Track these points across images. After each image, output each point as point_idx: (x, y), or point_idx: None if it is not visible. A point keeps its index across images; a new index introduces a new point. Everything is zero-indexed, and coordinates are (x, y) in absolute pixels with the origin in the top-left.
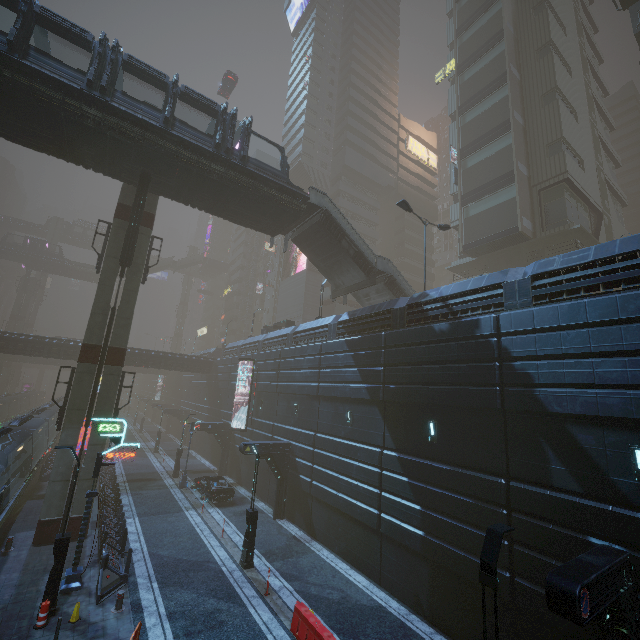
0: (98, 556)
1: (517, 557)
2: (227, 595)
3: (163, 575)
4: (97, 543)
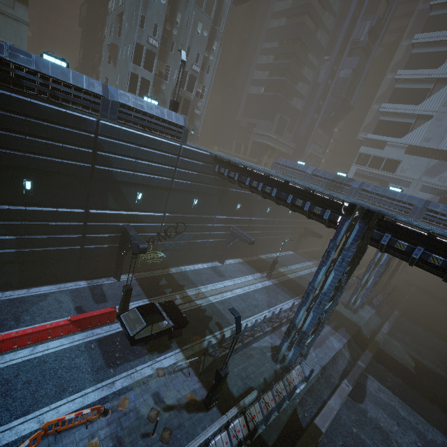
0: None
1: (87, 239)
2: None
3: None
4: None
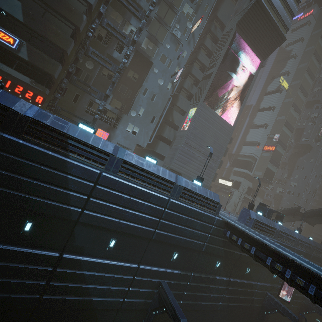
0: None
1: None
2: None
3: None
4: None
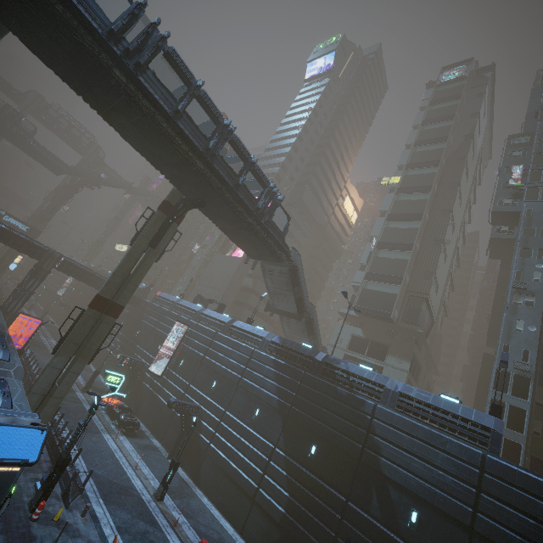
0: (52, 463)
1: None
2: (150, 520)
3: (104, 493)
4: (46, 449)
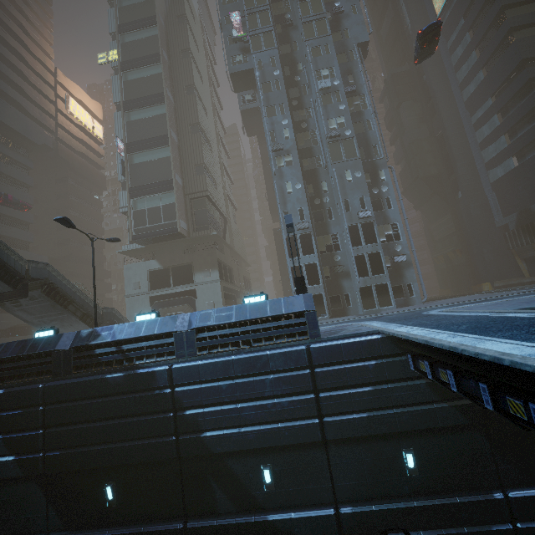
0: None
1: None
2: None
3: None
4: None
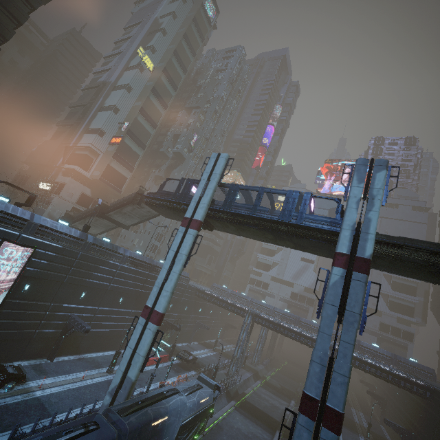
0: None
1: None
2: None
3: None
4: None
